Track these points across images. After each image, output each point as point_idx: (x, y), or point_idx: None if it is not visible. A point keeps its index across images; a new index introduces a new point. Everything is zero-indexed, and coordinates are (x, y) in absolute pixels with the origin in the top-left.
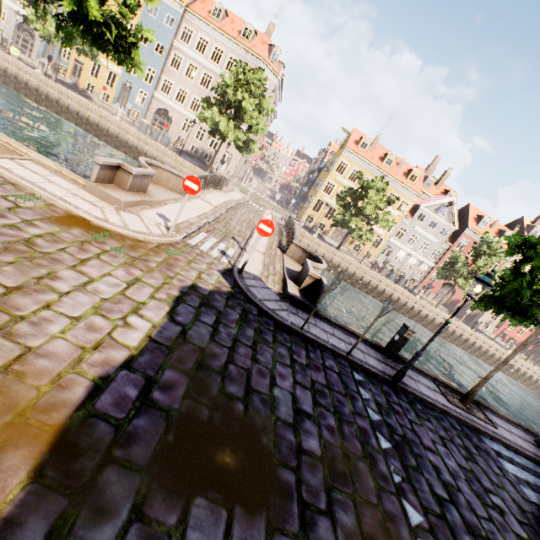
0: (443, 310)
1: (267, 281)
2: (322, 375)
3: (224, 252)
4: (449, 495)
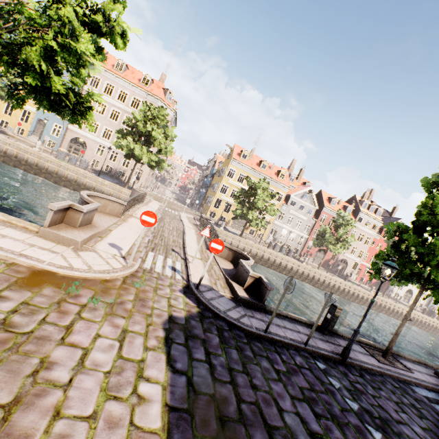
0: (321, 269)
1: (218, 288)
2: (302, 377)
3: (174, 268)
4: None
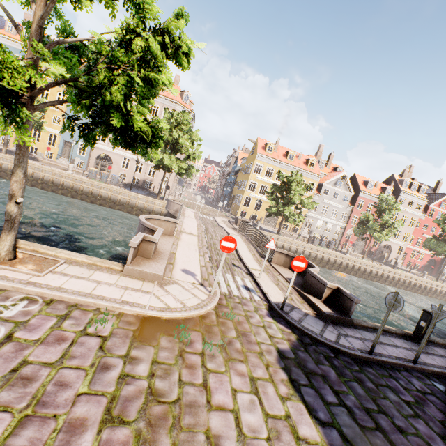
0: (364, 258)
1: (297, 305)
2: (433, 406)
3: (247, 287)
4: None
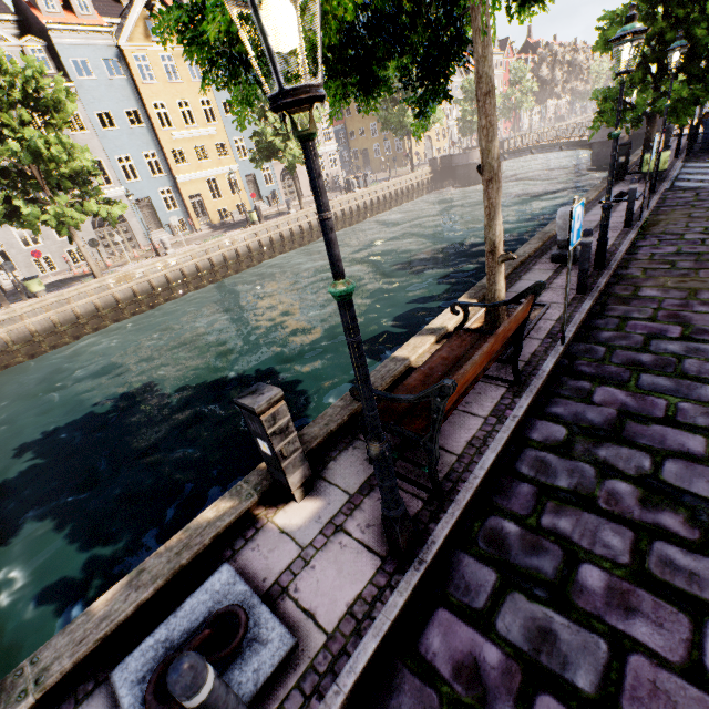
0: None
1: None
2: None
3: None
4: None
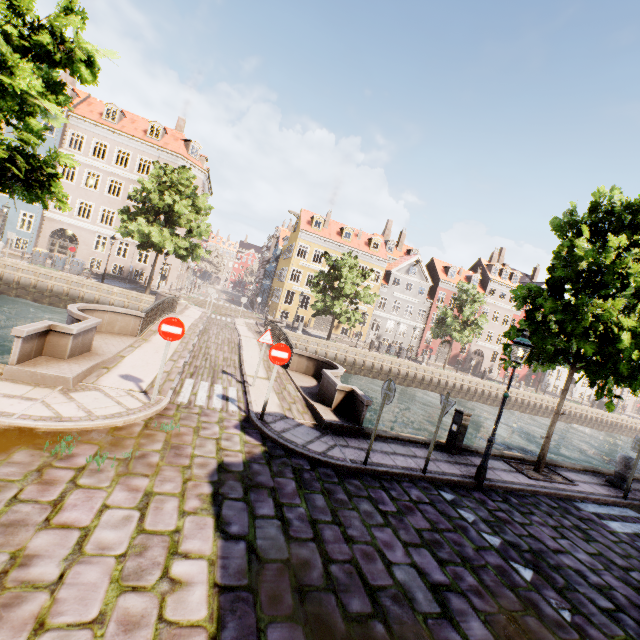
0: (449, 368)
1: (294, 415)
2: (419, 515)
3: (225, 397)
4: (611, 602)
